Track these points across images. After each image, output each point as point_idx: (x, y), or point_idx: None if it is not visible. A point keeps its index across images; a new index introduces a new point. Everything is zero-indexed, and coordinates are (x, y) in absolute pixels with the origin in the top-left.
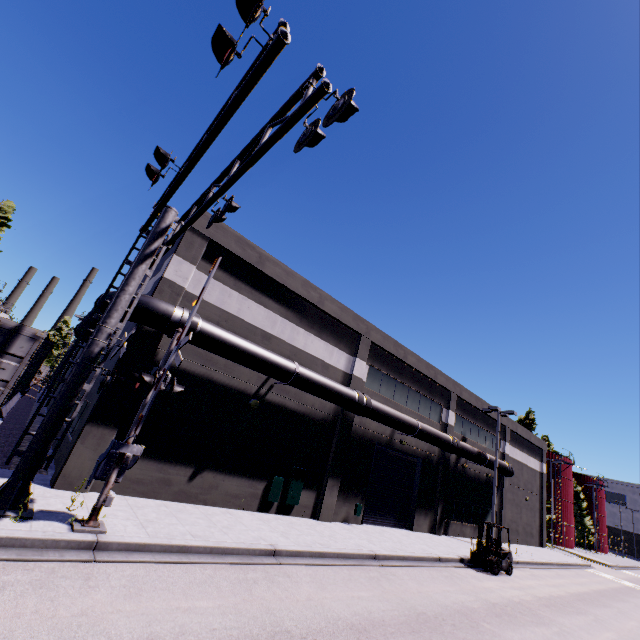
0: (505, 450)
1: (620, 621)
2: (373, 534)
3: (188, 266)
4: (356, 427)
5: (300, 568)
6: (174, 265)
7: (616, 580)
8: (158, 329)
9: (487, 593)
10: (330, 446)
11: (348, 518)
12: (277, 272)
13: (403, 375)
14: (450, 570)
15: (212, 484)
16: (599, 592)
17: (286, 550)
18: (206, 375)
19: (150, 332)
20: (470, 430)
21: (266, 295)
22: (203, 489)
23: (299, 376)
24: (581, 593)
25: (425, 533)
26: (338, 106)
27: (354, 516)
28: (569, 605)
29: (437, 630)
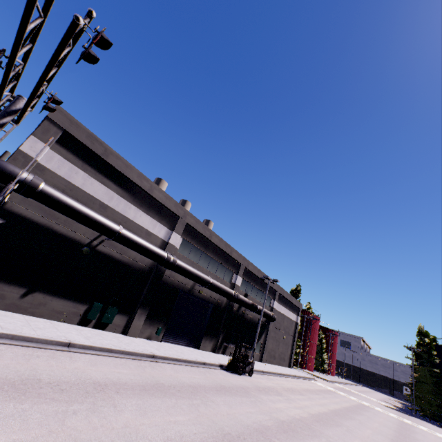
0: (274, 305)
1: (303, 401)
2: (165, 347)
3: (42, 145)
4: (167, 277)
5: (86, 355)
6: (30, 142)
7: (324, 386)
8: (5, 184)
9: (223, 381)
10: (144, 287)
11: (151, 337)
12: (118, 163)
13: (208, 248)
14: (208, 369)
15: (41, 302)
16: (305, 389)
17: (80, 344)
18: (48, 225)
19: (1, 186)
20: (251, 290)
21: (108, 178)
22: (33, 305)
23: (121, 235)
24: (292, 388)
25: (208, 352)
26: (94, 36)
27: (156, 336)
28: (276, 392)
29: (163, 391)
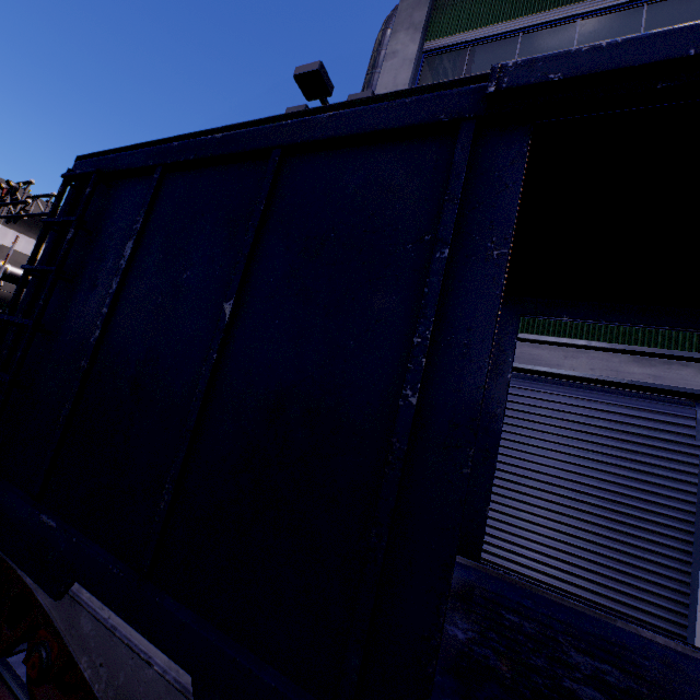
0: None
1: None
2: None
3: None
4: None
5: None
6: None
7: None
8: None
9: None
10: None
11: None
12: None
13: None
14: None
15: None
16: None
17: None
18: (20, 301)
19: None
20: None
21: None
22: None
23: None
24: None
25: None
26: None
27: None
28: None
29: None
